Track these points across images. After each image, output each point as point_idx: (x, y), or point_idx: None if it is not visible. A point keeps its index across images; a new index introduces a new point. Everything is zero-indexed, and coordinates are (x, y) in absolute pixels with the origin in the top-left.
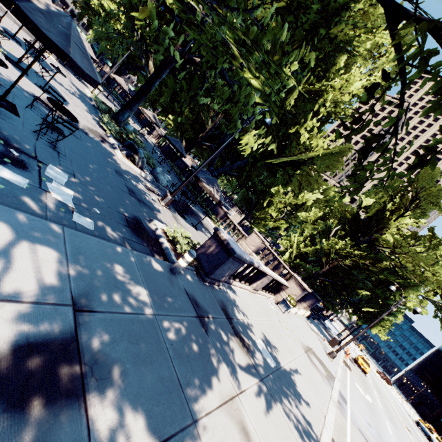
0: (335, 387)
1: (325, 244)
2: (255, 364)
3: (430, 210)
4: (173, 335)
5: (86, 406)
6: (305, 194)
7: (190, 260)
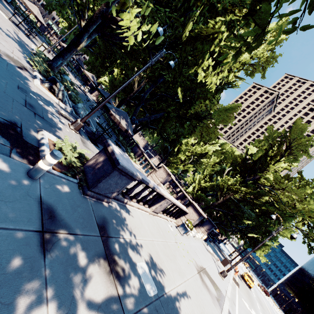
0: (224, 309)
1: (220, 181)
2: (123, 296)
3: (300, 156)
4: None
5: None
6: (207, 146)
7: (52, 162)
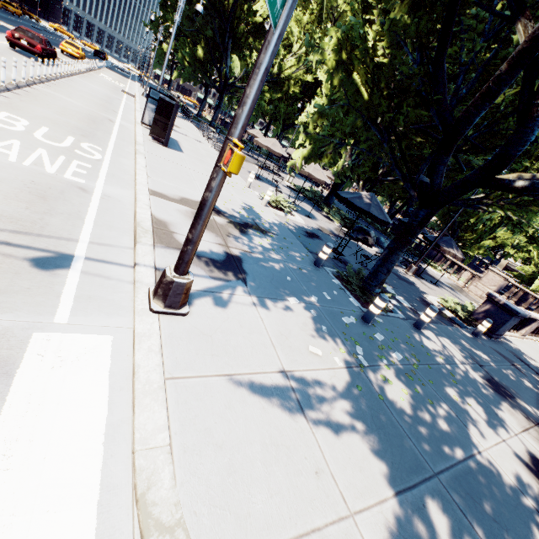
0: None
1: None
2: None
3: None
4: (513, 376)
5: (519, 402)
6: None
7: (488, 326)
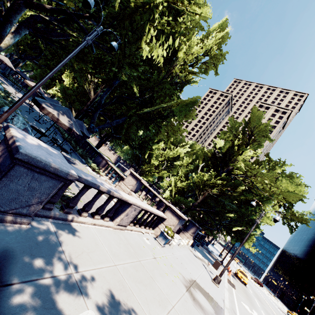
0: None
1: (195, 178)
2: None
3: (263, 141)
4: None
5: None
6: (178, 149)
7: None
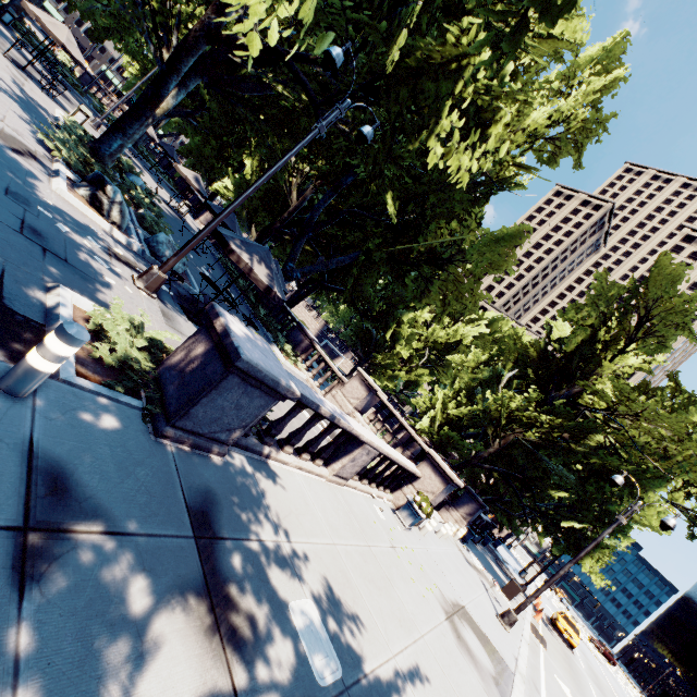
0: None
1: (491, 401)
2: (248, 693)
3: (671, 339)
4: None
5: None
6: (459, 327)
7: (61, 352)
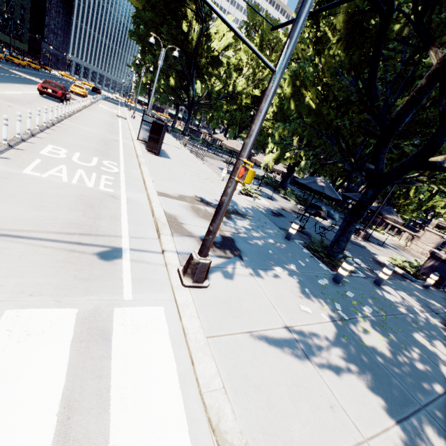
0: None
1: None
2: None
3: None
4: None
5: None
6: None
7: (436, 279)
